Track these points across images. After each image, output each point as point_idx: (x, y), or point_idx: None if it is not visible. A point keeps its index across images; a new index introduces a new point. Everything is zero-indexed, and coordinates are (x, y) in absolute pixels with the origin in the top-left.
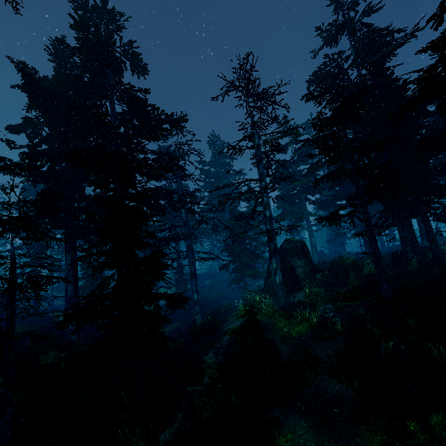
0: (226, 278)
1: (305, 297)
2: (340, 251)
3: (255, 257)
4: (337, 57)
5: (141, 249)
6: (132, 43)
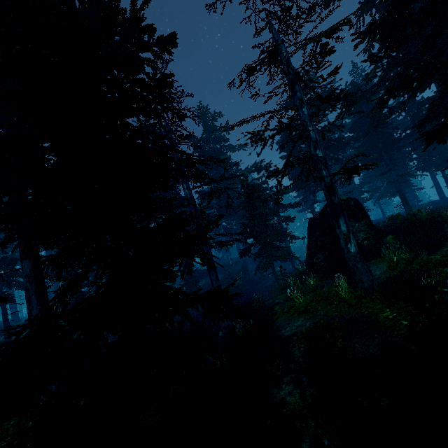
0: (238, 269)
1: (391, 270)
2: None
3: (283, 234)
4: None
5: (138, 220)
6: None
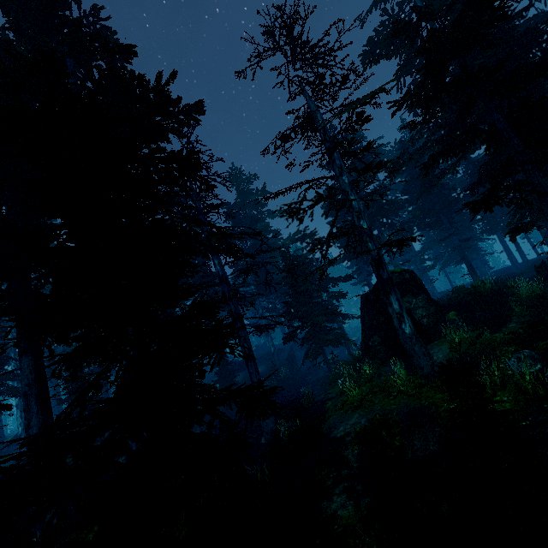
0: (284, 358)
1: (453, 352)
2: (432, 291)
3: (333, 314)
4: (399, 11)
5: (163, 308)
6: (99, 11)
